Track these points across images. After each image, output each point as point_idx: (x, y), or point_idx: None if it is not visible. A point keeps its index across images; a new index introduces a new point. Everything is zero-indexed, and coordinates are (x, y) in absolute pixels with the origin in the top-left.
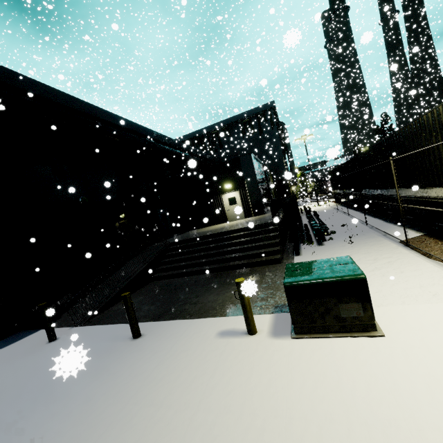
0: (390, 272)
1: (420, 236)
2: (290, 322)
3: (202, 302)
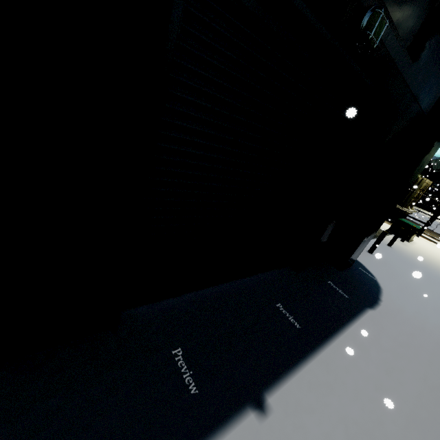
0: None
1: None
2: (400, 237)
3: None
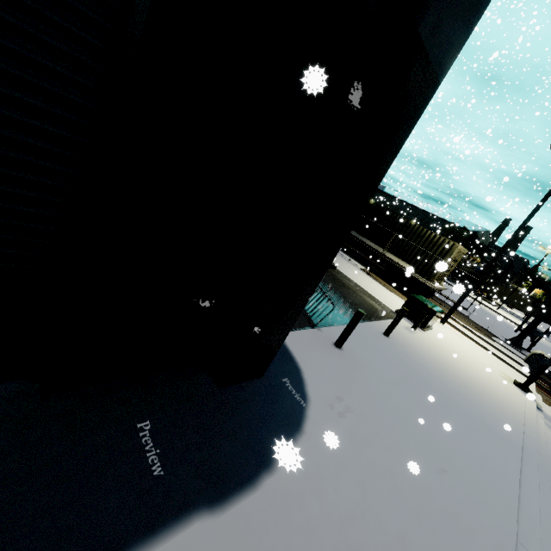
0: (387, 294)
1: (366, 269)
2: (413, 323)
3: (358, 303)
